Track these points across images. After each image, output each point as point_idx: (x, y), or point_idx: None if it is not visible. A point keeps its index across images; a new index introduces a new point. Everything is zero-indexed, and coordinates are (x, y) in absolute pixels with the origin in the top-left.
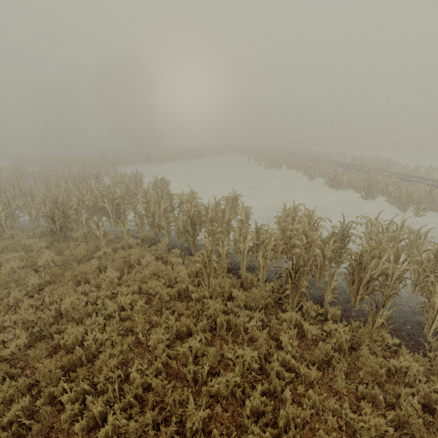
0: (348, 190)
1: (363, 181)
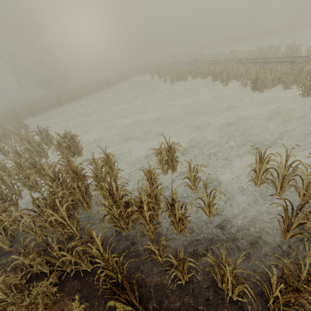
0: (272, 88)
1: (289, 73)
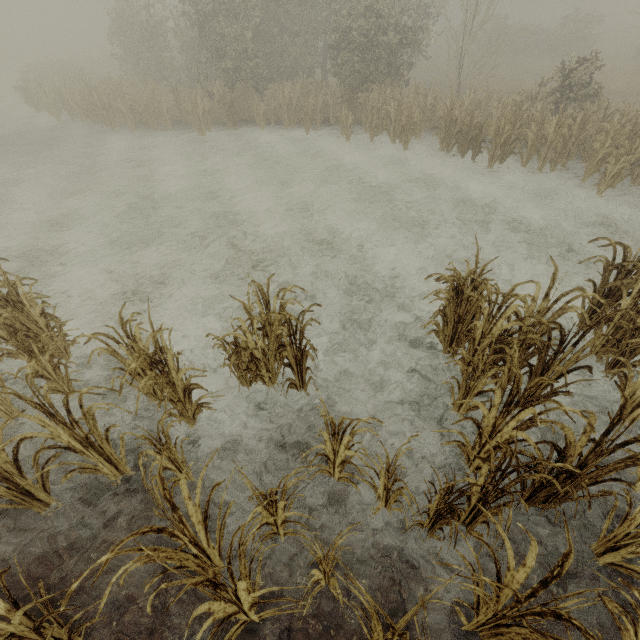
0: None
1: None
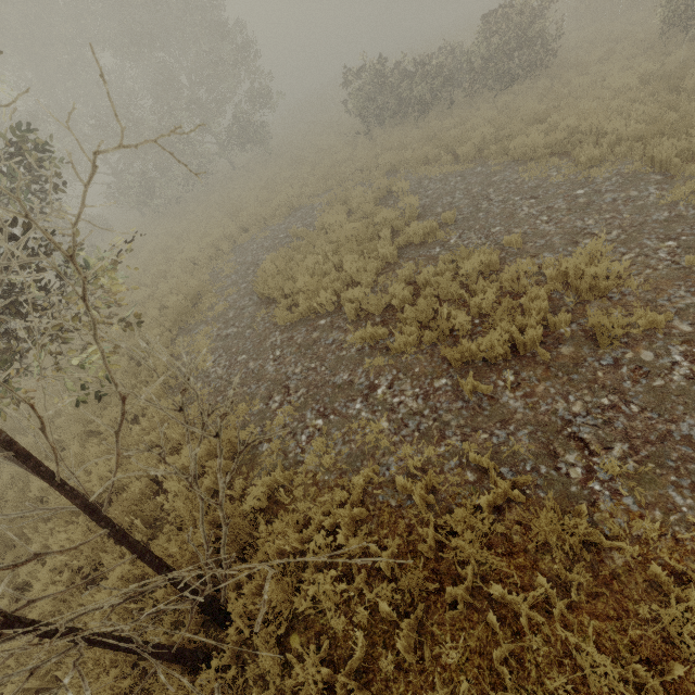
0: None
1: None
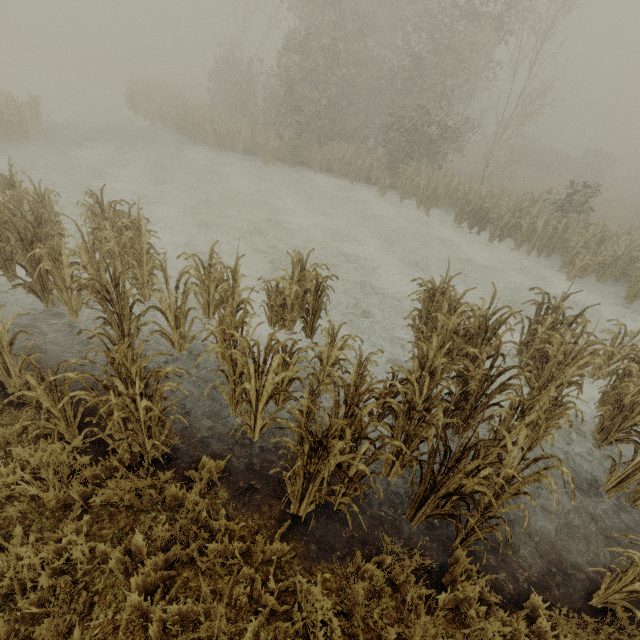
0: None
1: None
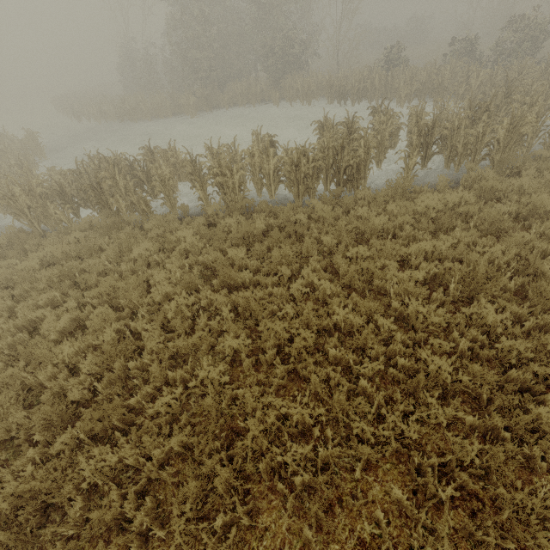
0: None
1: None
